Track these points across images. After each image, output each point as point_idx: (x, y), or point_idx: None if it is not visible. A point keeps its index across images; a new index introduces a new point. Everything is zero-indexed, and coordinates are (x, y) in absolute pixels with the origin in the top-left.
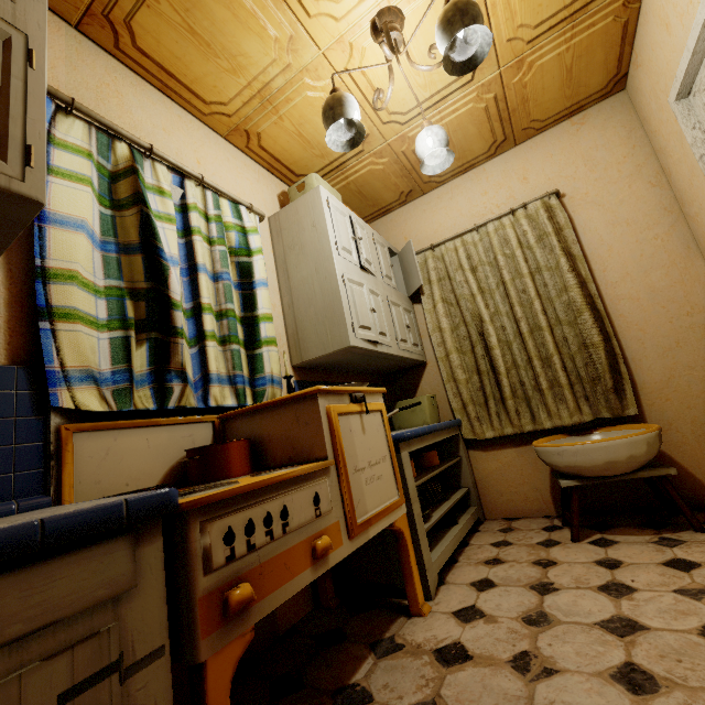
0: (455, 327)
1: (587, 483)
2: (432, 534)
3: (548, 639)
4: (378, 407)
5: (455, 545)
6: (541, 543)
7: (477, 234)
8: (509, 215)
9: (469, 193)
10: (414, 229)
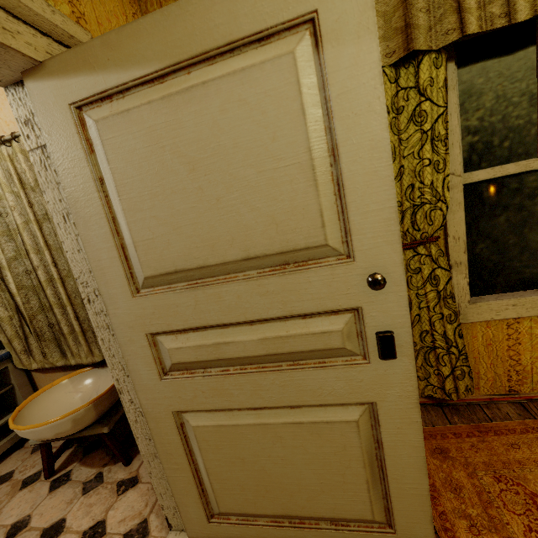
0: None
1: (48, 441)
2: None
3: None
4: None
5: None
6: (26, 480)
7: None
8: (6, 144)
9: None
10: None
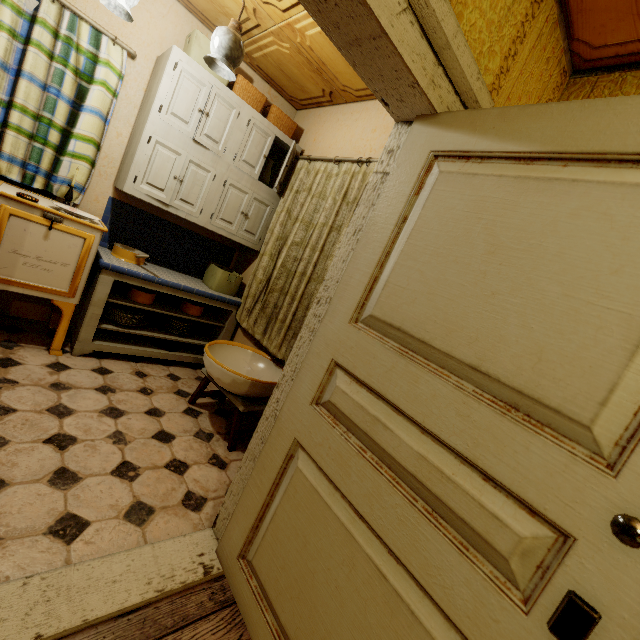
0: (282, 238)
1: (210, 378)
2: (145, 343)
3: (35, 389)
4: (81, 234)
5: (141, 355)
6: (181, 391)
7: (338, 167)
8: (359, 164)
9: (368, 123)
10: (323, 134)
